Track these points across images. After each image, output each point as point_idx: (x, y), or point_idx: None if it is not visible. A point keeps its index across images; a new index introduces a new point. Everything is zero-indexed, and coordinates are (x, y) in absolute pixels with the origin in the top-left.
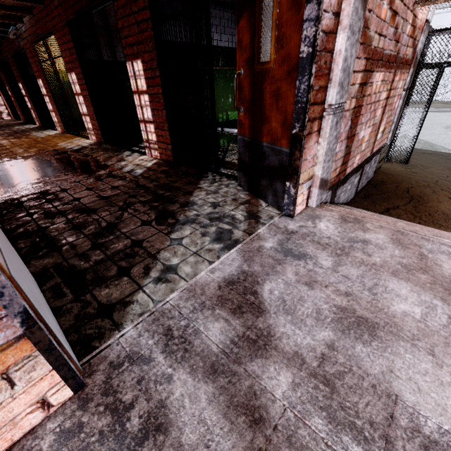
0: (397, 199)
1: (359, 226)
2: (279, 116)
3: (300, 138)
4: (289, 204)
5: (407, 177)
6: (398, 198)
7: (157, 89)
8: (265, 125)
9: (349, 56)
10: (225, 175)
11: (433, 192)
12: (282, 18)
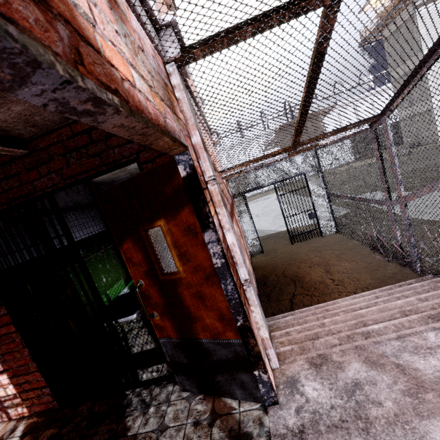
0: (286, 286)
1: (332, 365)
2: (212, 313)
3: (248, 327)
4: (267, 391)
5: (274, 263)
6: (286, 285)
7: (6, 328)
8: (196, 323)
9: (237, 241)
10: (153, 383)
11: (298, 268)
12: (178, 241)
